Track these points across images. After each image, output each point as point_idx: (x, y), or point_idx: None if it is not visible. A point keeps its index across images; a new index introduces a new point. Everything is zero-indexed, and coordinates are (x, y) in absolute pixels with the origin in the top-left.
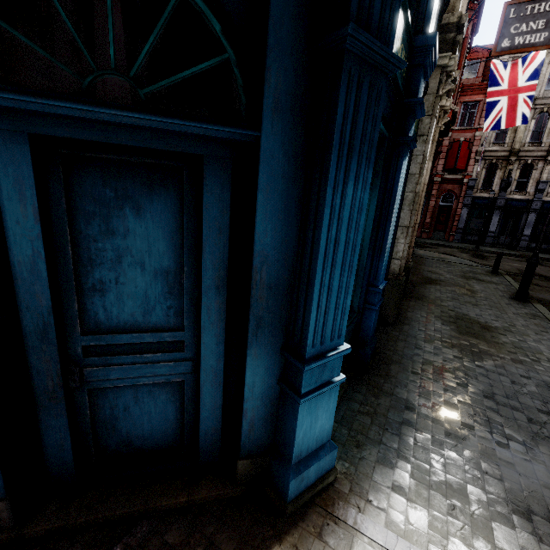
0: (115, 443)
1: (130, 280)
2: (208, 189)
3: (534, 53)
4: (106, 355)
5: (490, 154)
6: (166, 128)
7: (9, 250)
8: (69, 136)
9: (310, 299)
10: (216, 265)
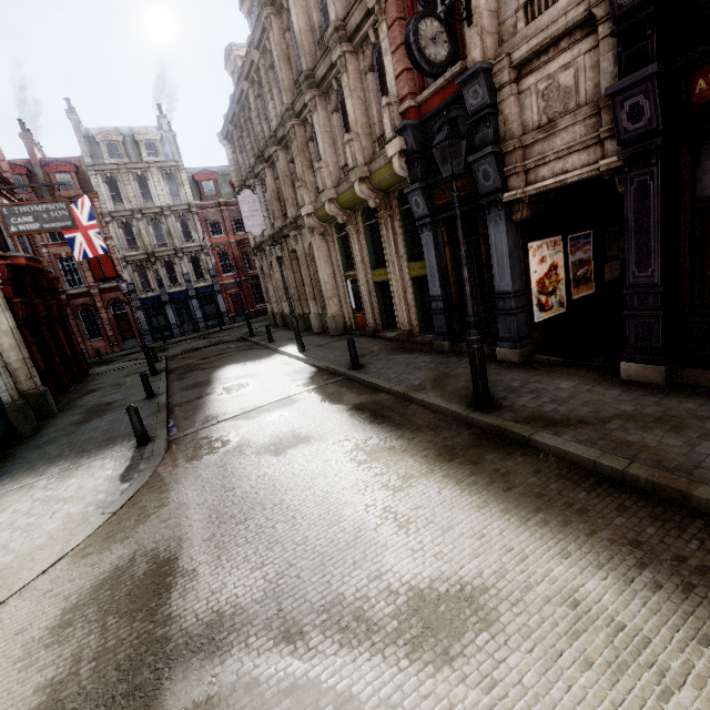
0: None
1: None
2: None
3: (81, 201)
4: None
5: (132, 258)
6: None
7: None
8: None
9: None
10: None
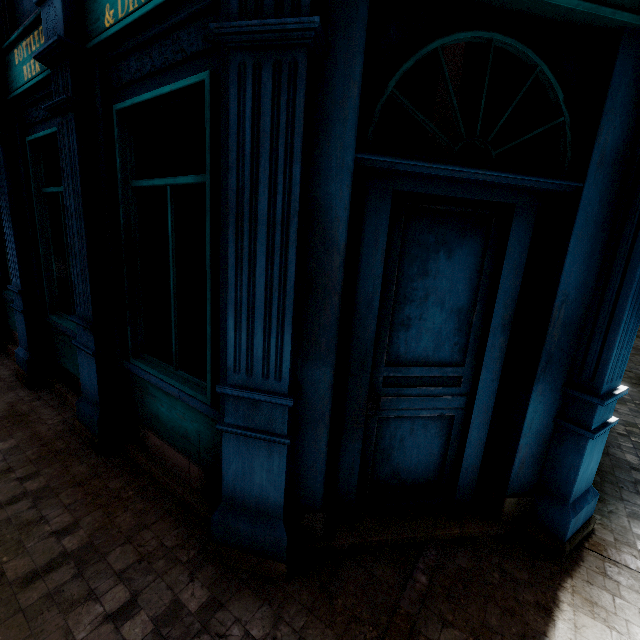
0: (386, 474)
1: (430, 317)
2: (513, 234)
3: None
4: (399, 386)
5: None
6: (507, 182)
7: (356, 288)
8: (421, 191)
9: (613, 336)
10: (507, 304)
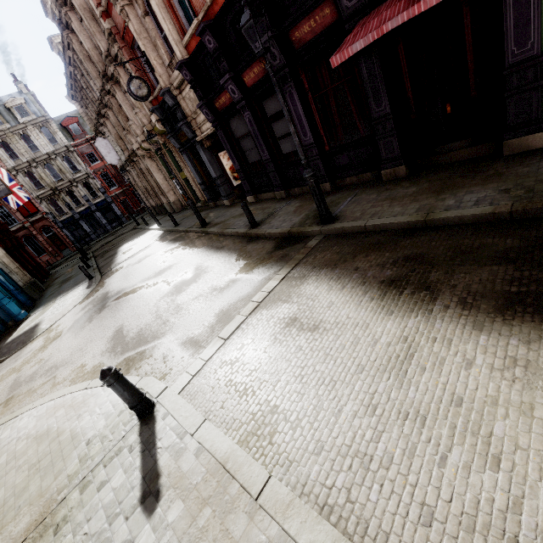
0: None
1: None
2: None
3: None
4: None
5: (43, 196)
6: None
7: None
8: None
9: None
10: None
